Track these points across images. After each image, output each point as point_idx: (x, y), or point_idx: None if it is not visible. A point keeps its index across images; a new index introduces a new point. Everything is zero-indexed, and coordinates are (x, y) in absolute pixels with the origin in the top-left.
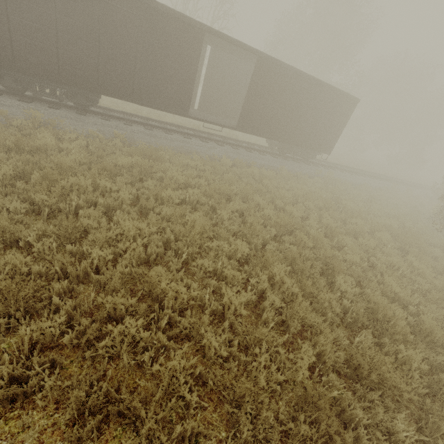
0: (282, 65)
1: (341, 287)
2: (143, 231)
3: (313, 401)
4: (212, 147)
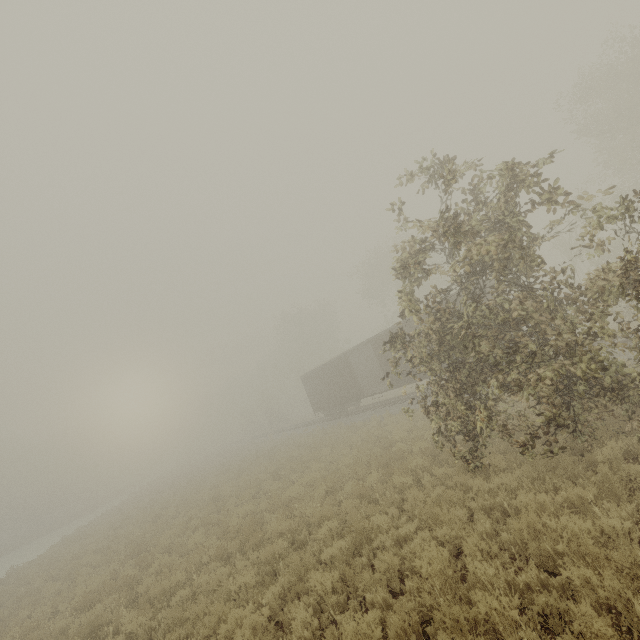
0: (381, 335)
1: (265, 485)
2: (265, 466)
3: (219, 497)
4: (390, 408)
